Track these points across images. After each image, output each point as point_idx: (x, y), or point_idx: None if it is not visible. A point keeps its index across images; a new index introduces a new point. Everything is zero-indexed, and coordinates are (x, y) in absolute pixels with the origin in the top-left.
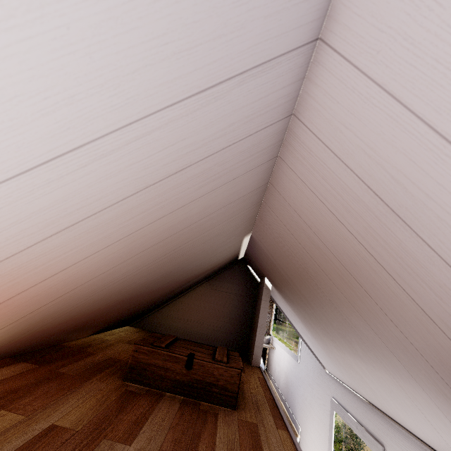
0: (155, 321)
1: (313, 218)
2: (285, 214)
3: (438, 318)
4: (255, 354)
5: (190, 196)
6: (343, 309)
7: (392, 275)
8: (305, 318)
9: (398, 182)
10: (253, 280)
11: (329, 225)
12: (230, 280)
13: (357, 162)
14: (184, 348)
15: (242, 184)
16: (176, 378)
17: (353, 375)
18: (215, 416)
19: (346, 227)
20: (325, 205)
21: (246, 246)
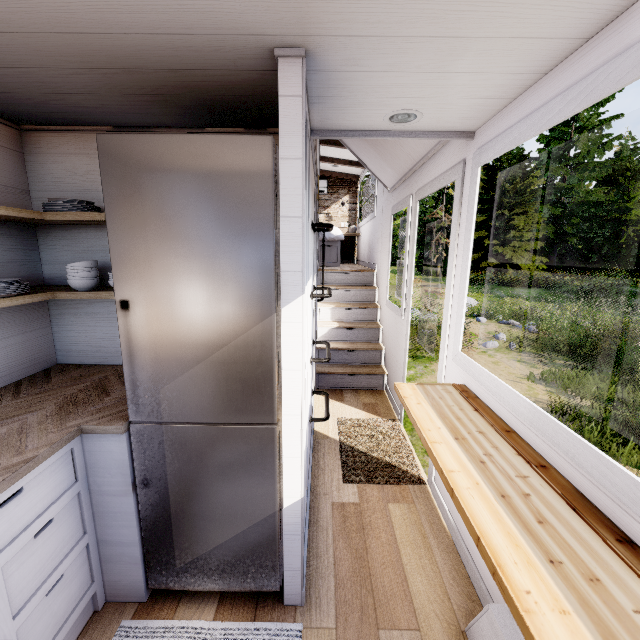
0: None
1: None
2: None
3: None
4: None
5: None
6: None
7: None
8: None
9: None
10: None
11: None
12: None
13: None
14: None
15: None
16: None
17: (390, 148)
18: None
19: None
20: None
21: None
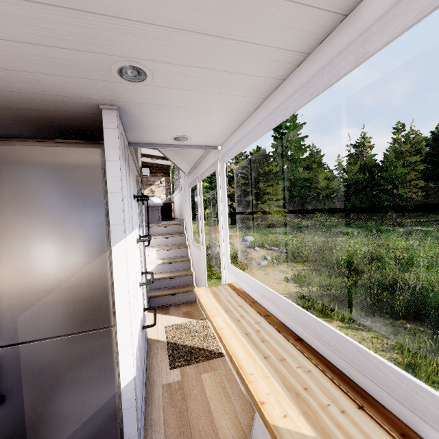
0: None
1: None
2: None
3: None
4: None
5: None
6: None
7: None
8: None
9: None
10: None
11: None
12: None
13: None
14: None
15: None
16: None
17: (182, 151)
18: None
19: None
20: None
21: None
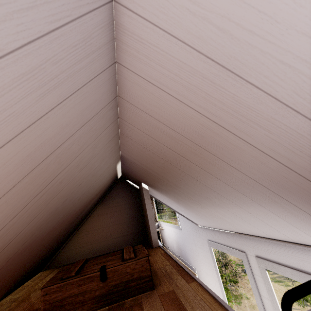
0: (66, 255)
1: (161, 111)
2: (139, 121)
3: (268, 148)
4: (153, 239)
5: (32, 110)
6: (201, 177)
7: (231, 130)
8: (177, 198)
9: (224, 31)
10: (134, 189)
11: (175, 111)
12: (117, 195)
13: (185, 28)
14: (95, 265)
15: (92, 97)
16: (96, 295)
17: (216, 220)
18: (140, 305)
19: (189, 106)
20: (168, 93)
21: (120, 166)
